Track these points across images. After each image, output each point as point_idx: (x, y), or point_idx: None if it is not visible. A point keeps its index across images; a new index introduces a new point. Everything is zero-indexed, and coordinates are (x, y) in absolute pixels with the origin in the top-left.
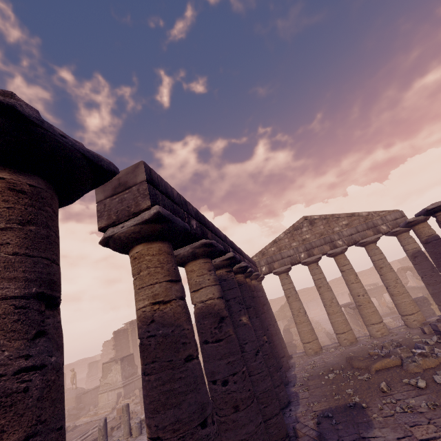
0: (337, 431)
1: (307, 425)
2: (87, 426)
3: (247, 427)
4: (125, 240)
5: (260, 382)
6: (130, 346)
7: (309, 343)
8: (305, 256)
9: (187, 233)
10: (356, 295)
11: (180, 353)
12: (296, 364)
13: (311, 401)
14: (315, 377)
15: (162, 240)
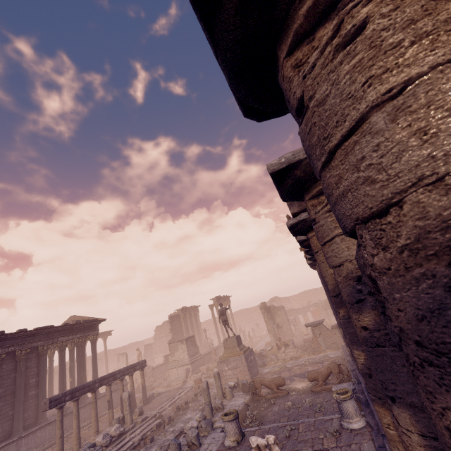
0: None
1: None
2: (170, 393)
3: None
4: None
5: None
6: (183, 330)
7: None
8: None
9: None
10: None
11: None
12: None
13: None
14: None
15: None
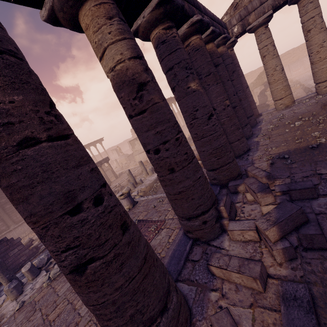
0: (291, 169)
1: (261, 166)
2: (131, 171)
3: (184, 183)
4: None
5: (213, 142)
6: None
7: (281, 99)
8: None
9: None
10: None
11: (1, 139)
12: (264, 119)
13: (270, 147)
14: (280, 127)
15: None
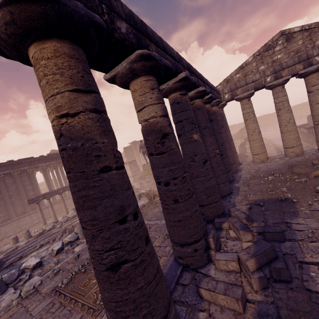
0: (264, 215)
1: (241, 208)
2: None
3: (184, 213)
4: (8, 39)
5: (205, 182)
6: (135, 156)
7: (258, 155)
8: (271, 80)
9: (104, 33)
10: (317, 115)
11: (92, 165)
12: (243, 168)
13: (249, 193)
14: (257, 178)
15: (59, 38)
